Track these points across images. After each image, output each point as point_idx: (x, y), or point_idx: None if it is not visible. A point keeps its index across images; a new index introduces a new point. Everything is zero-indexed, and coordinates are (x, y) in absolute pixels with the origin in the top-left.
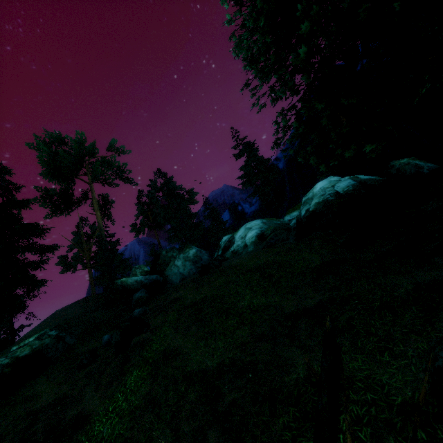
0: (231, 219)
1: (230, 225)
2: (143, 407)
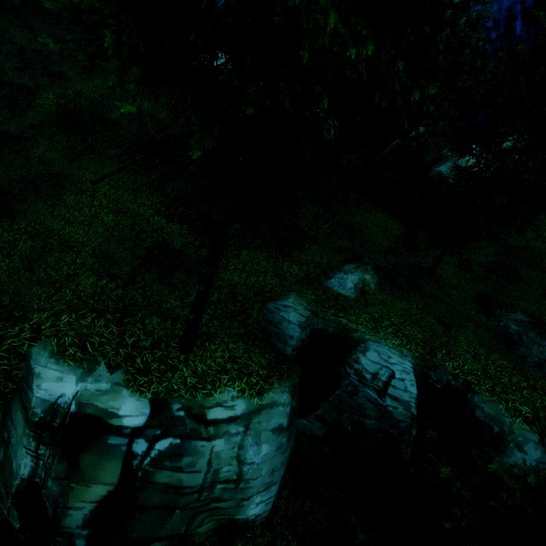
0: None
1: None
2: (107, 97)
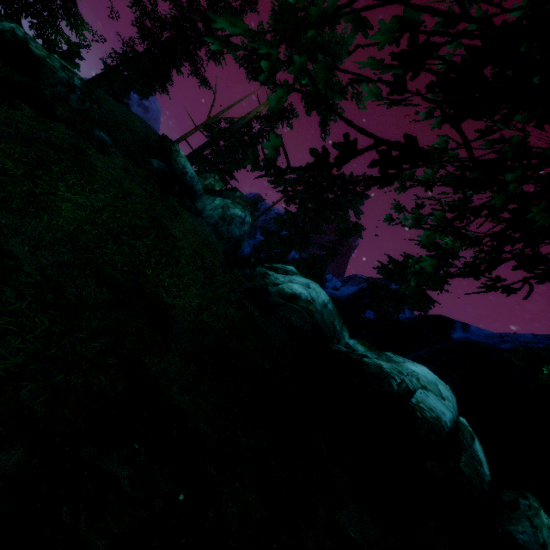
0: (348, 296)
1: (337, 298)
2: None
